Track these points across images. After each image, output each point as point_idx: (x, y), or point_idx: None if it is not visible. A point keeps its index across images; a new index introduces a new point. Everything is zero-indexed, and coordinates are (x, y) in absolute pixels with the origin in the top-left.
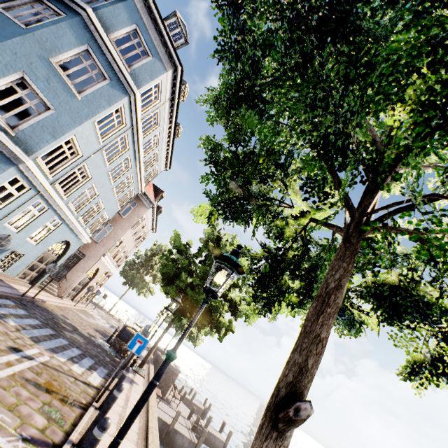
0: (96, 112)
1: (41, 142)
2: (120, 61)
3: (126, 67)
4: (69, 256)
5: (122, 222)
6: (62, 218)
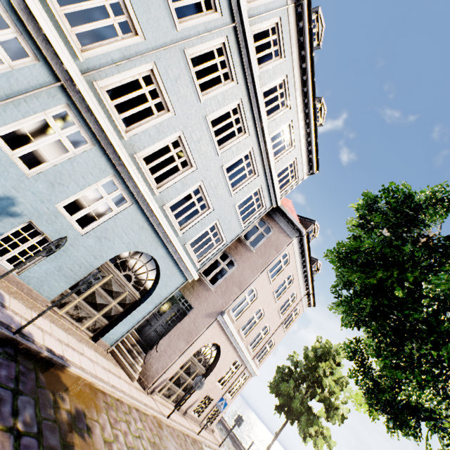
0: None
1: None
2: None
3: None
4: (163, 300)
5: (251, 256)
6: (129, 188)
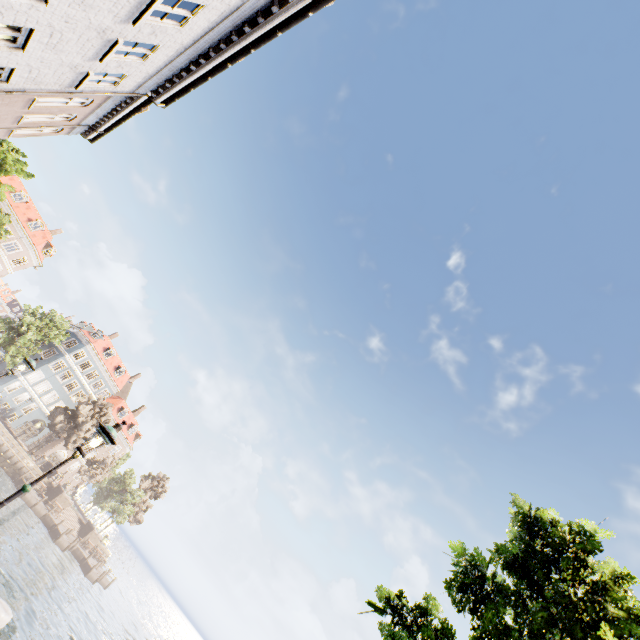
0: (50, 362)
1: (29, 372)
2: (63, 348)
3: (66, 349)
4: (47, 433)
5: None
6: (39, 404)
